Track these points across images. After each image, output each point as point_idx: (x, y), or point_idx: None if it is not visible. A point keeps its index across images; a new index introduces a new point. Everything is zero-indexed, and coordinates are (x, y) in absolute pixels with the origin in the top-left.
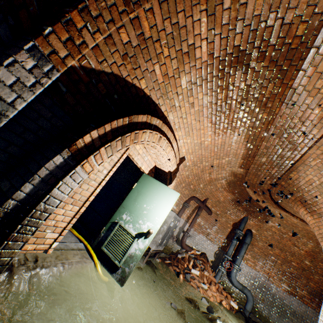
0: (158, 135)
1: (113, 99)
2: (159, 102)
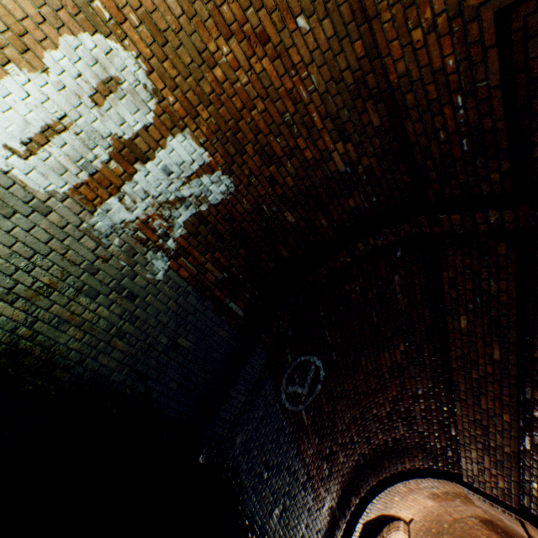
0: (388, 536)
1: (359, 534)
2: (382, 511)
